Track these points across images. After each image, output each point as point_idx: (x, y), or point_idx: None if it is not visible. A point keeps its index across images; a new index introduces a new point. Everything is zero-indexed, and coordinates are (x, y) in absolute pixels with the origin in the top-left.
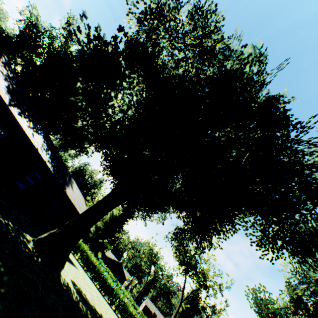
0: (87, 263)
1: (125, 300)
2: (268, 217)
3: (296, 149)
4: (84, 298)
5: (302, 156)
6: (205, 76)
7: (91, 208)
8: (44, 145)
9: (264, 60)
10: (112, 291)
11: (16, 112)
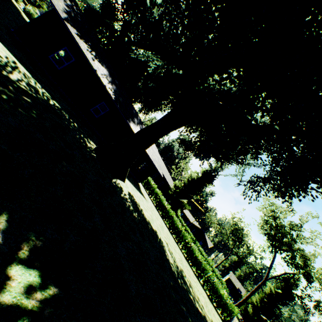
0: (159, 204)
1: (192, 244)
2: None
3: None
4: (138, 208)
5: None
6: None
7: (142, 129)
8: (108, 78)
9: None
10: (179, 232)
11: (74, 31)
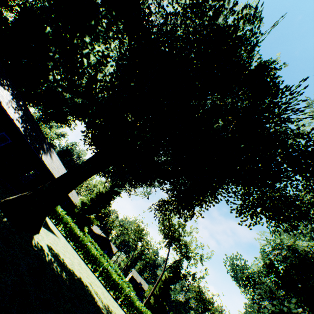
0: (70, 234)
1: (109, 268)
2: (250, 186)
3: (283, 117)
4: (61, 262)
5: (289, 122)
6: (195, 29)
7: (67, 172)
8: (13, 103)
9: (259, 16)
10: (96, 260)
11: None
